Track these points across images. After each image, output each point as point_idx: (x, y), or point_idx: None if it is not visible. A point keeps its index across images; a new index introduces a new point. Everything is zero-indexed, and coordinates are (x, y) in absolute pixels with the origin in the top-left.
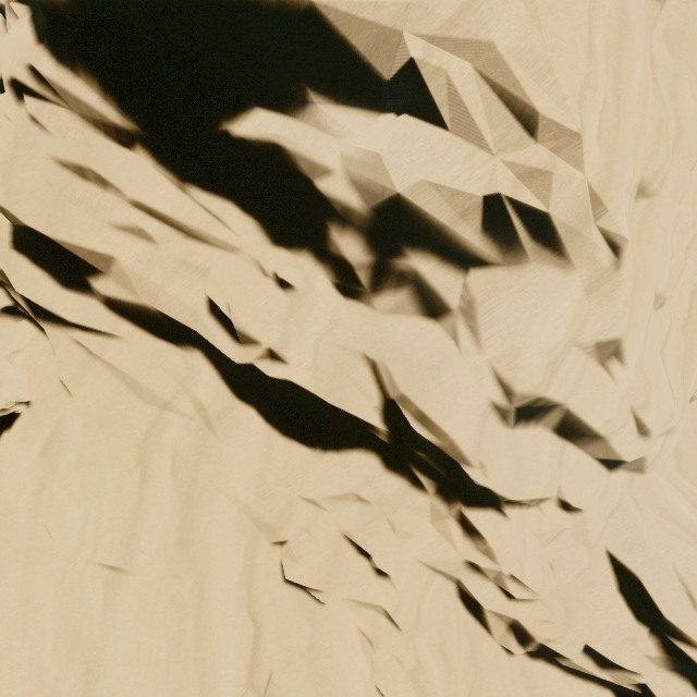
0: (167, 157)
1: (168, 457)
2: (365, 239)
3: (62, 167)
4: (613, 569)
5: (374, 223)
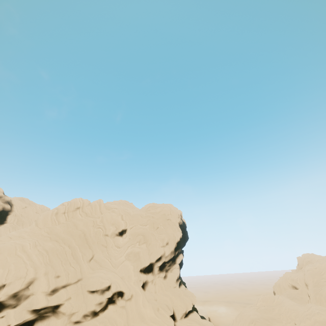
0: None
1: None
2: (12, 298)
3: None
4: (88, 291)
5: (12, 296)
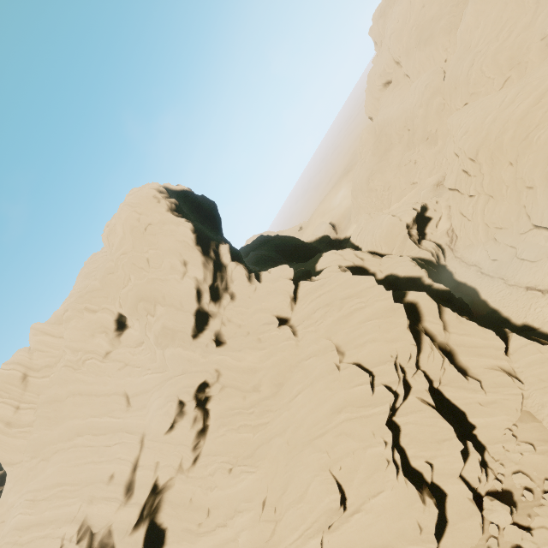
0: None
1: None
2: None
3: None
4: (166, 434)
5: None
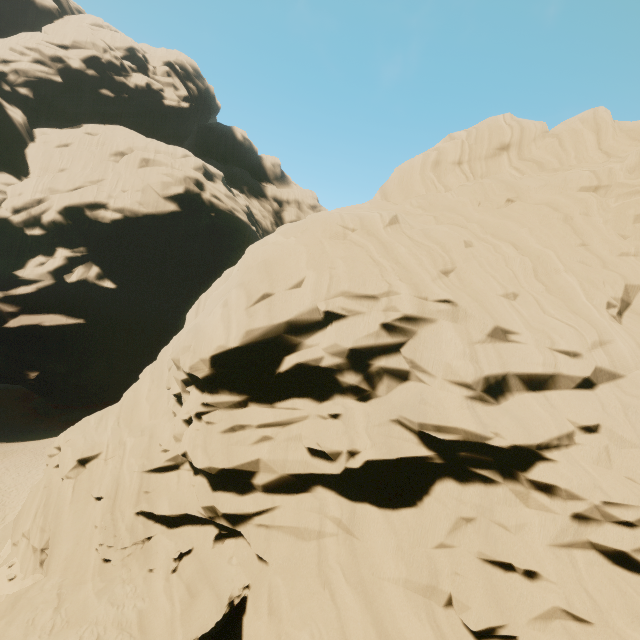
0: (261, 399)
1: (338, 571)
2: (352, 371)
3: (225, 433)
4: None
5: (351, 362)
